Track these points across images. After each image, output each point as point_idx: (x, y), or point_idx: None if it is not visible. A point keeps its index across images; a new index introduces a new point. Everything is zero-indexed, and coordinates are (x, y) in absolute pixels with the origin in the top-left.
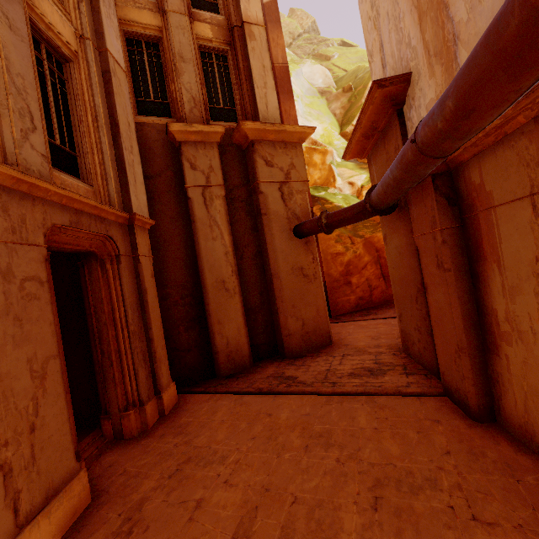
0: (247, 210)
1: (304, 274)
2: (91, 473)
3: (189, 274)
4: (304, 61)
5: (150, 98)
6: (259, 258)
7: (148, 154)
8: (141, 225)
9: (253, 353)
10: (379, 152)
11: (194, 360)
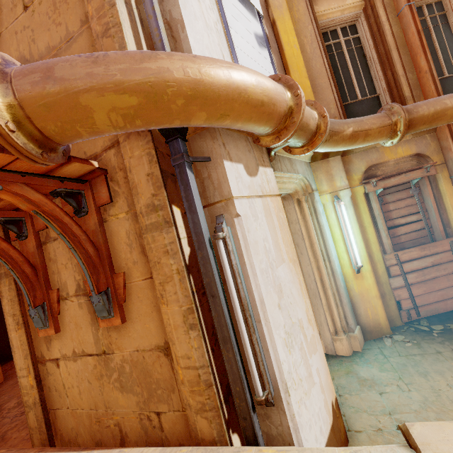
0: None
1: None
2: (6, 374)
3: None
4: None
5: None
6: None
7: None
8: None
9: None
10: None
11: None
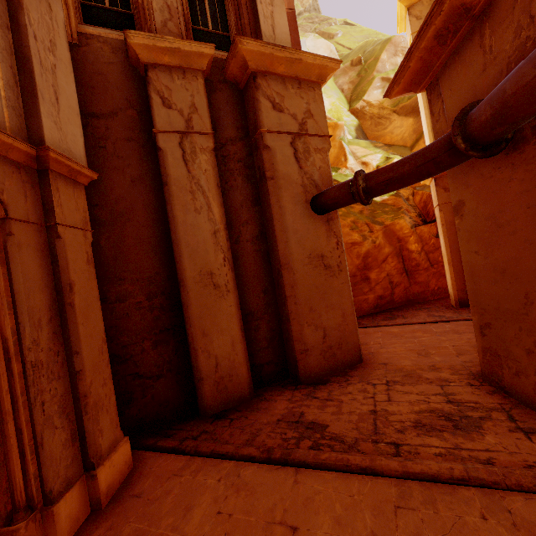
0: (245, 173)
1: (325, 264)
2: None
3: (160, 263)
4: (306, 35)
5: (103, 4)
6: (263, 241)
7: (98, 81)
8: (68, 174)
9: (253, 376)
10: (462, 62)
11: (167, 390)
